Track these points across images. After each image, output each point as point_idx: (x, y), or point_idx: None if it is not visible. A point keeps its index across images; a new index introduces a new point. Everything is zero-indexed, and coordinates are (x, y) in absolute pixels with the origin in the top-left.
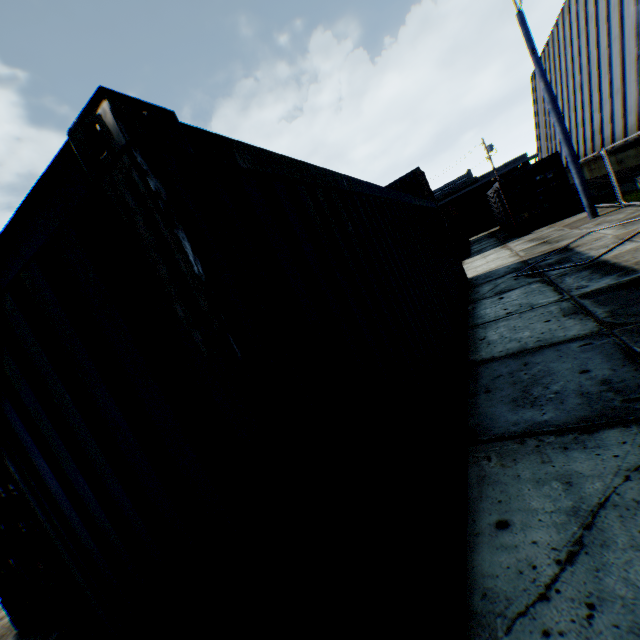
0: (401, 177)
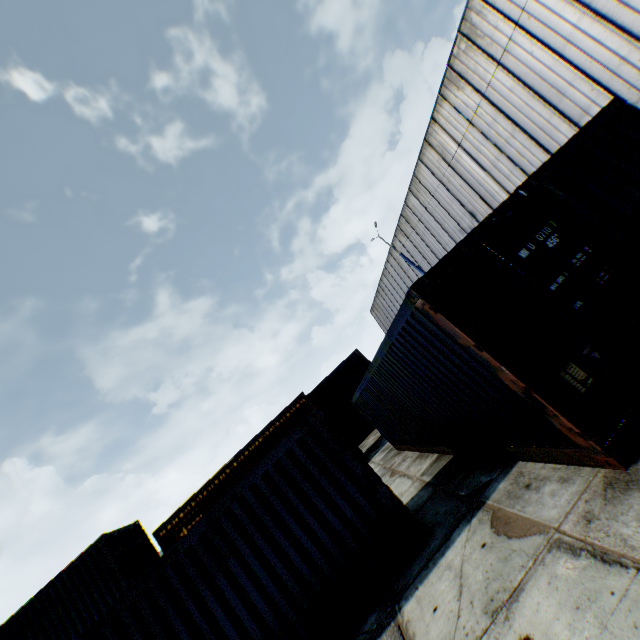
0: (347, 358)
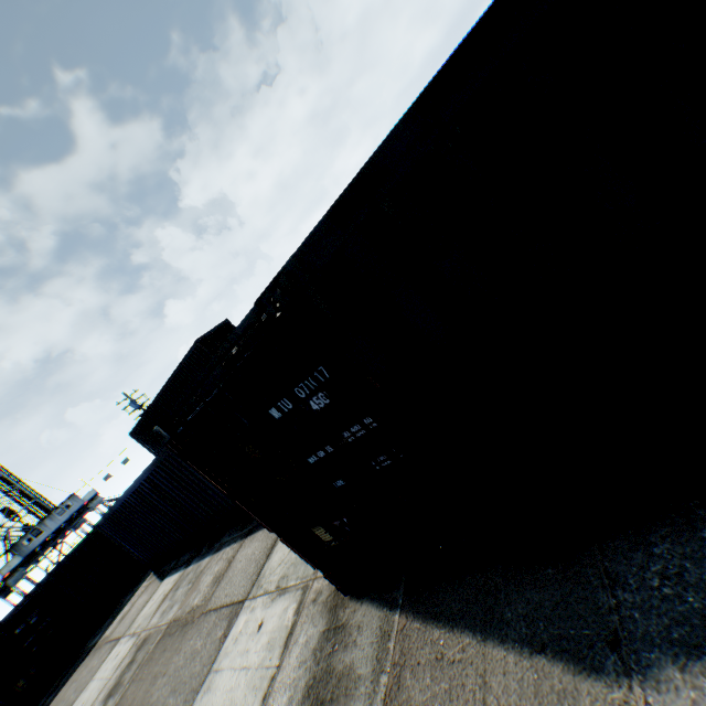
0: None
